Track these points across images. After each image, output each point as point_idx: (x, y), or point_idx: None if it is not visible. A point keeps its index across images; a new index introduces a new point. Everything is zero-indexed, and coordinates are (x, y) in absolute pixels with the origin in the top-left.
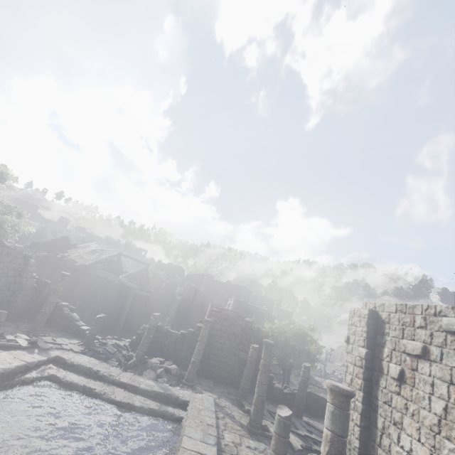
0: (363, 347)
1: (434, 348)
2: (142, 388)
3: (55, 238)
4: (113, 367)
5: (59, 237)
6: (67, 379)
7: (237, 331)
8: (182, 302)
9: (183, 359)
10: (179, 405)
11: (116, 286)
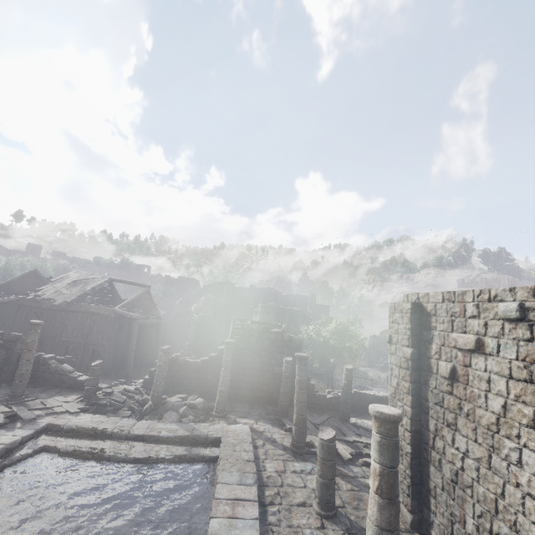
0: (408, 346)
1: (489, 339)
2: (163, 436)
3: (20, 275)
4: (124, 420)
5: (25, 273)
6: (68, 447)
7: (267, 346)
8: (200, 321)
9: (209, 388)
10: (211, 444)
11: (113, 320)
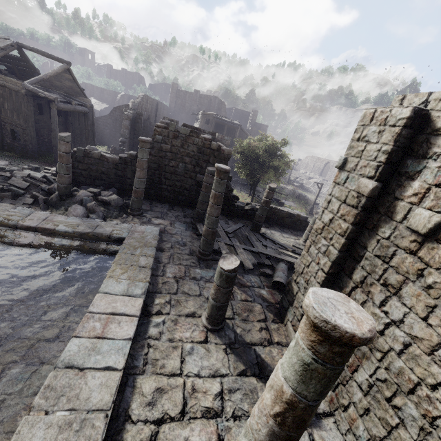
0: (371, 178)
1: None
2: (60, 230)
3: None
4: (18, 208)
5: None
6: None
7: (192, 152)
8: (135, 118)
9: (130, 186)
10: (115, 242)
11: (25, 97)
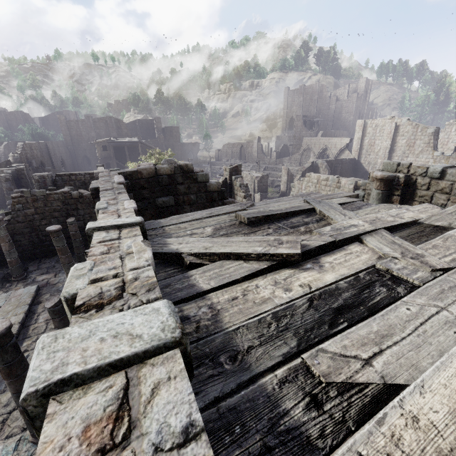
0: None
1: None
2: None
3: None
4: None
5: None
6: None
7: (58, 206)
8: (17, 175)
9: None
10: None
11: None
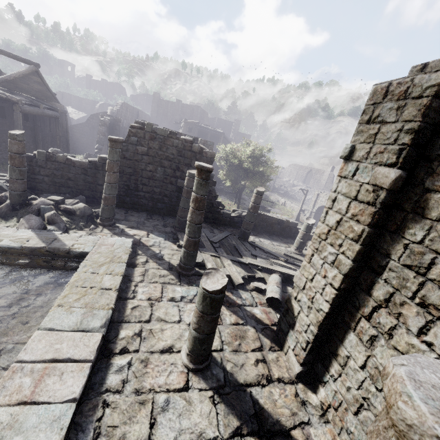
0: (392, 166)
1: None
2: (3, 246)
3: None
4: None
5: None
6: None
7: (172, 155)
8: (113, 125)
9: (101, 193)
10: (76, 258)
11: None
